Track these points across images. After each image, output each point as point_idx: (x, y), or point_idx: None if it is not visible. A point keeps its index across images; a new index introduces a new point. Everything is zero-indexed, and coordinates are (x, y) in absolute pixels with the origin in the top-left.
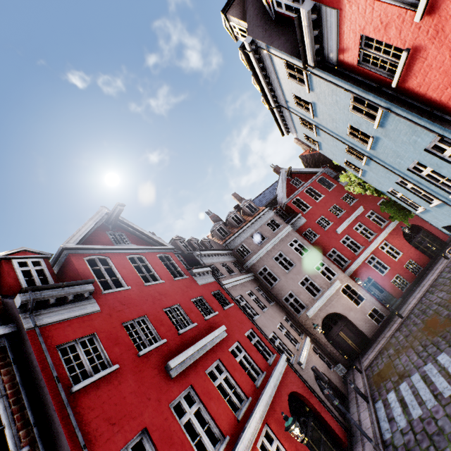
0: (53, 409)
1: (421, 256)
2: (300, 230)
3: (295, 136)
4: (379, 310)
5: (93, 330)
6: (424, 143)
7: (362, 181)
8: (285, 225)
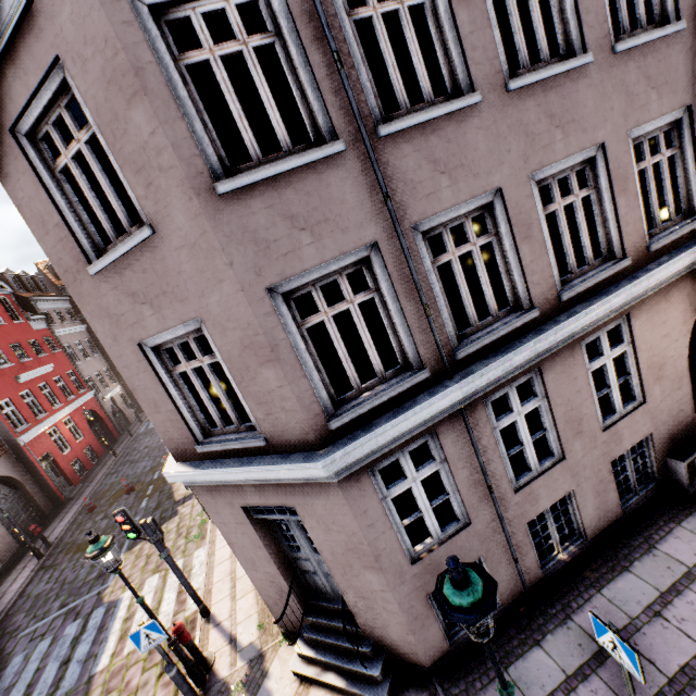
0: None
1: None
2: None
3: None
4: None
5: None
6: None
7: None
8: None
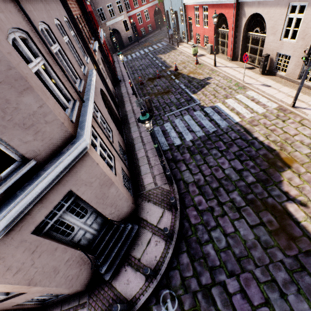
0: None
1: (154, 25)
2: None
3: None
4: (132, 38)
5: None
6: None
7: None
8: None
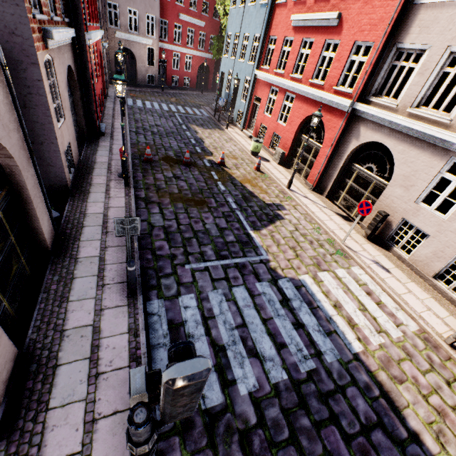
0: None
1: (194, 83)
2: None
3: None
4: (155, 79)
5: None
6: (257, 32)
7: (226, 12)
8: None
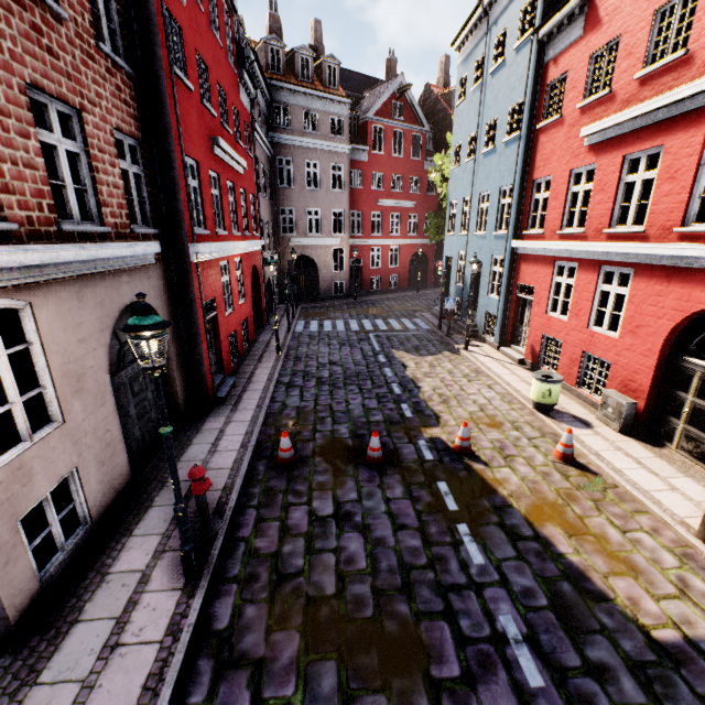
0: (163, 67)
1: (405, 280)
2: (354, 164)
3: (459, 63)
4: (345, 286)
5: (181, 23)
6: (505, 183)
7: (445, 178)
8: (347, 142)
